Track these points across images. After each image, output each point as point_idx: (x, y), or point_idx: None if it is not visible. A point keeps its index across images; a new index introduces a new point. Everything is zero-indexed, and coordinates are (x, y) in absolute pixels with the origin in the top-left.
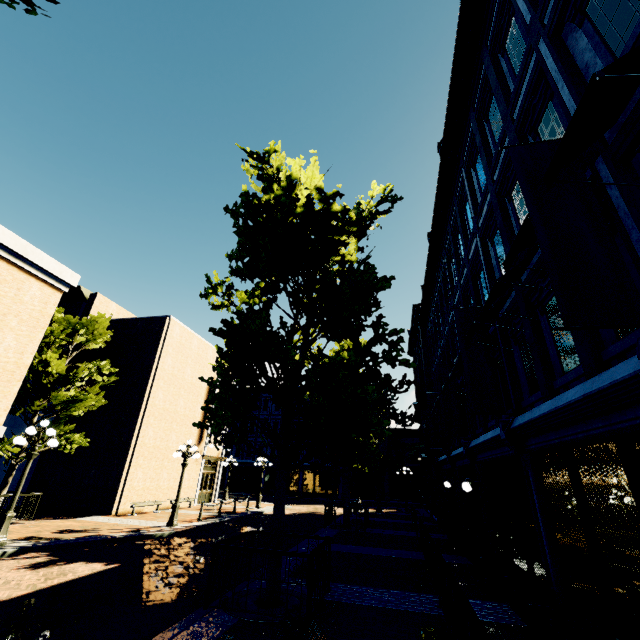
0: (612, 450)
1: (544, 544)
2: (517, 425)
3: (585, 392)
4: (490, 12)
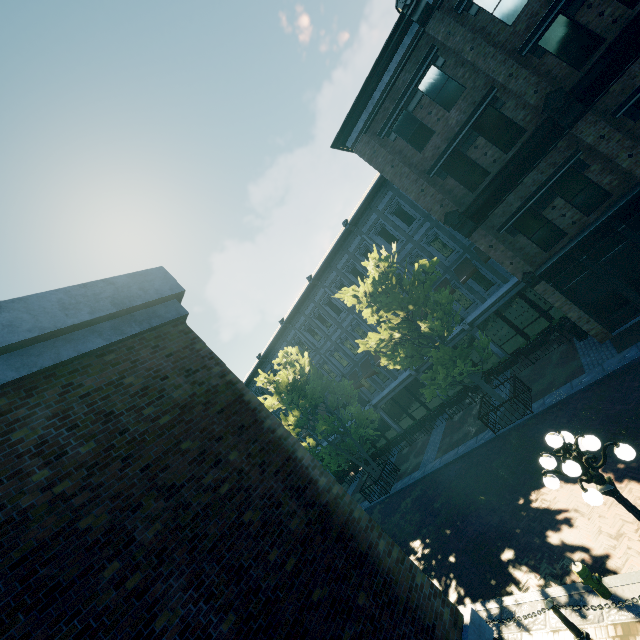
0: (402, 390)
1: (392, 425)
2: (376, 402)
3: (399, 382)
4: (316, 293)
